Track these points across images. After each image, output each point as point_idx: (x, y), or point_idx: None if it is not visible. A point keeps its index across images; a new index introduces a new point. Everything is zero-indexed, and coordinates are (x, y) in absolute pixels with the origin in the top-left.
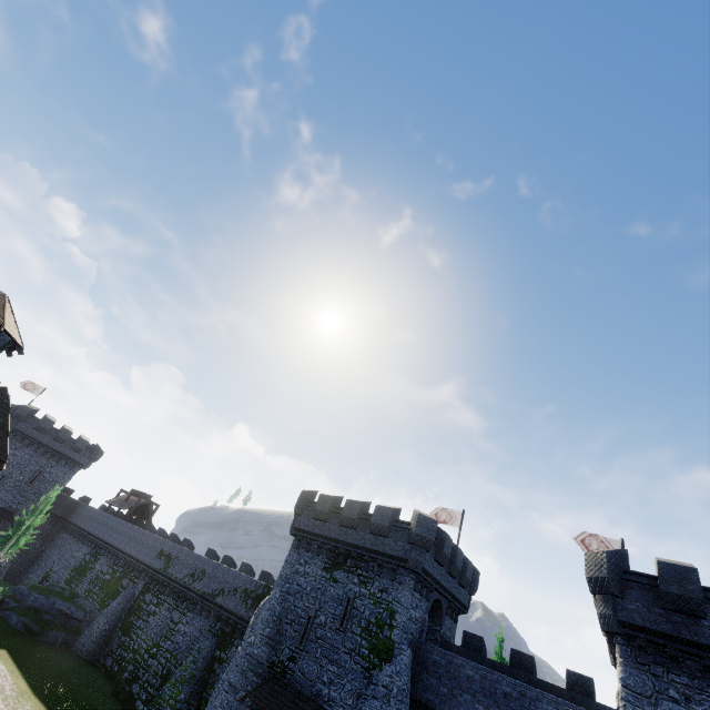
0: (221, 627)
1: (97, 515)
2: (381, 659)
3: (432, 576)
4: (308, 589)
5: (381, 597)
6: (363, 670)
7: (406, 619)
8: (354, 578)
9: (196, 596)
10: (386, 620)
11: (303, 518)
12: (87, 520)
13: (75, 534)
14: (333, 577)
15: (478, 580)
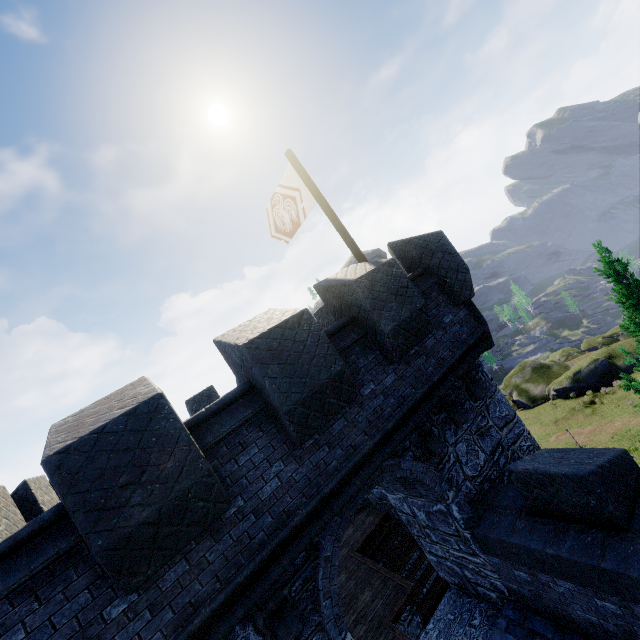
0: None
1: None
2: None
3: None
4: None
5: None
6: None
7: None
8: None
9: None
10: None
11: None
12: None
13: None
14: None
15: (453, 253)
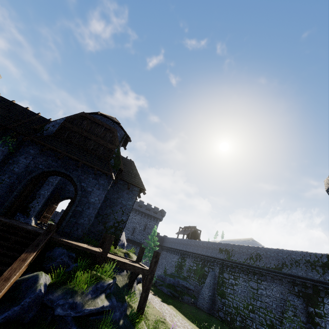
0: (300, 290)
1: (174, 240)
2: None
3: None
4: None
5: None
6: None
7: None
8: None
9: (263, 270)
10: None
11: None
12: (171, 243)
13: (168, 251)
14: None
15: None
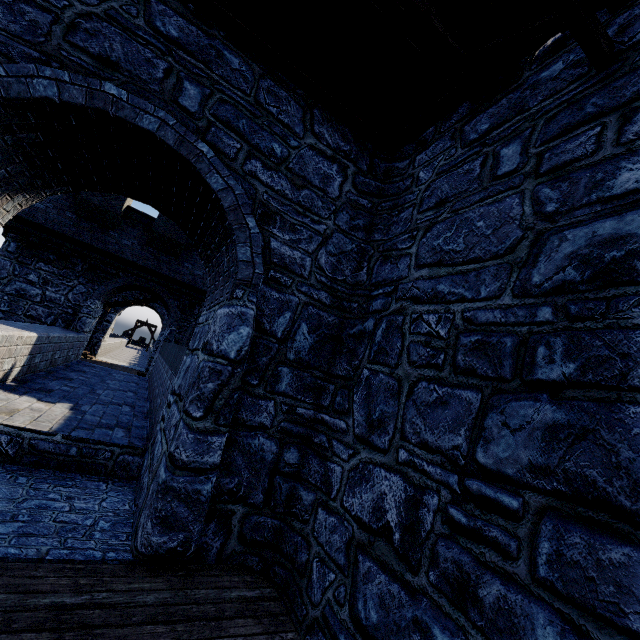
0: None
1: None
2: None
3: (71, 239)
4: None
5: None
6: None
7: (1, 293)
8: None
9: None
10: None
11: None
12: None
13: None
14: None
15: None
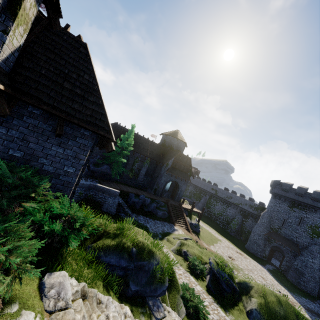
0: (243, 213)
1: None
2: (317, 236)
3: None
4: (282, 211)
5: (316, 219)
6: (310, 237)
7: None
8: (303, 212)
9: (231, 203)
10: (319, 226)
11: (275, 189)
12: None
13: None
14: (293, 210)
15: None
